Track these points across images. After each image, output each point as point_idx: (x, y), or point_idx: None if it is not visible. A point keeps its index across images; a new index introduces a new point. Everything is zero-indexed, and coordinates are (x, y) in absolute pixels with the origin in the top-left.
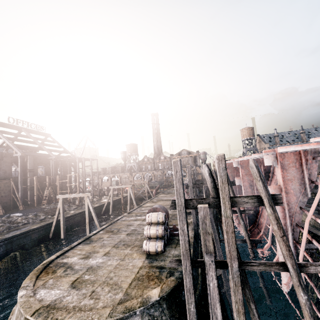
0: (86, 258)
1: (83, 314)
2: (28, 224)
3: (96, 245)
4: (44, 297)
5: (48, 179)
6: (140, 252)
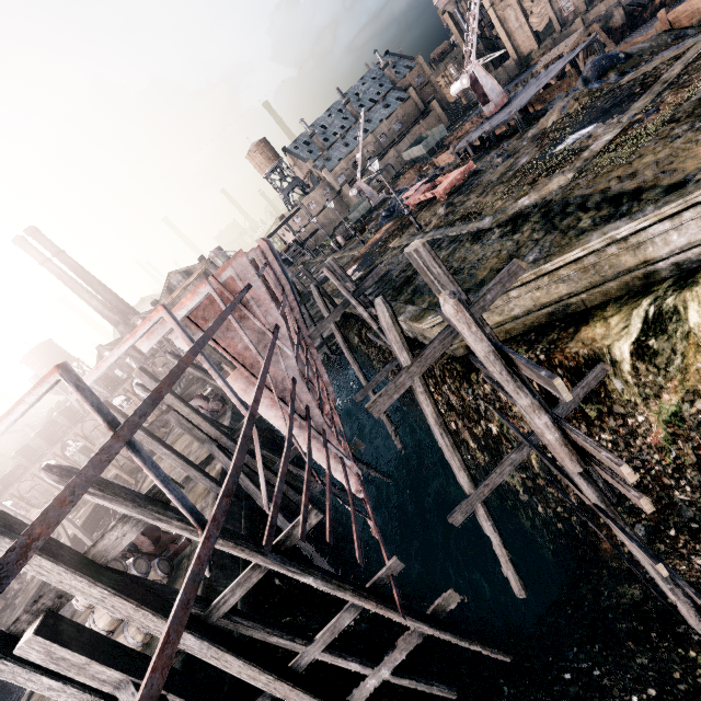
0: None
1: None
2: None
3: None
4: None
5: None
6: None
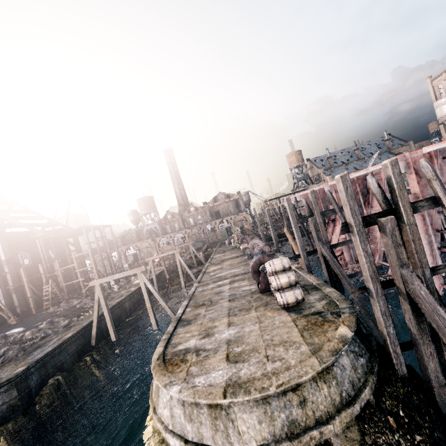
0: (209, 336)
1: (288, 373)
2: (49, 337)
3: (201, 322)
4: (210, 383)
5: (42, 269)
6: (272, 310)
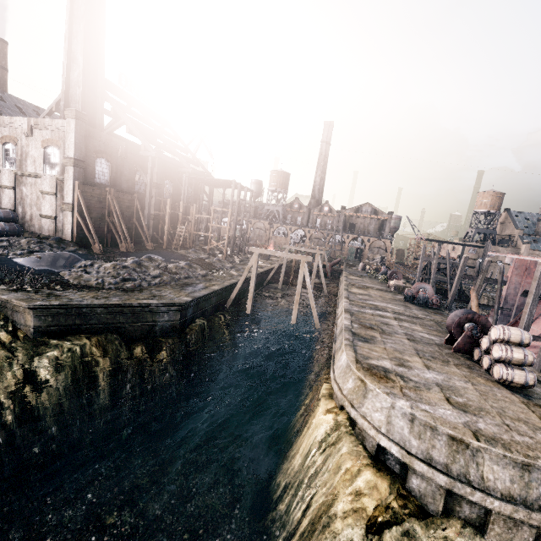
0: (406, 367)
1: None
2: (192, 279)
3: (384, 347)
4: (441, 416)
5: (182, 208)
6: (483, 377)
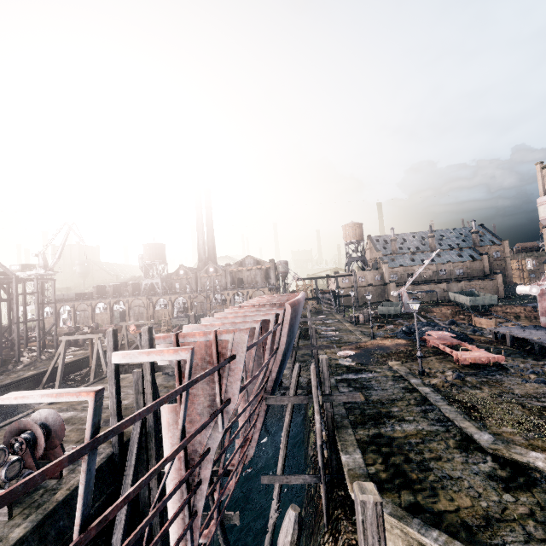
0: None
1: None
2: None
3: None
4: None
5: None
6: None
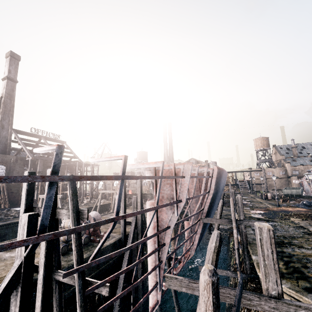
0: (7, 251)
1: None
2: (17, 218)
3: None
4: None
5: None
6: None
